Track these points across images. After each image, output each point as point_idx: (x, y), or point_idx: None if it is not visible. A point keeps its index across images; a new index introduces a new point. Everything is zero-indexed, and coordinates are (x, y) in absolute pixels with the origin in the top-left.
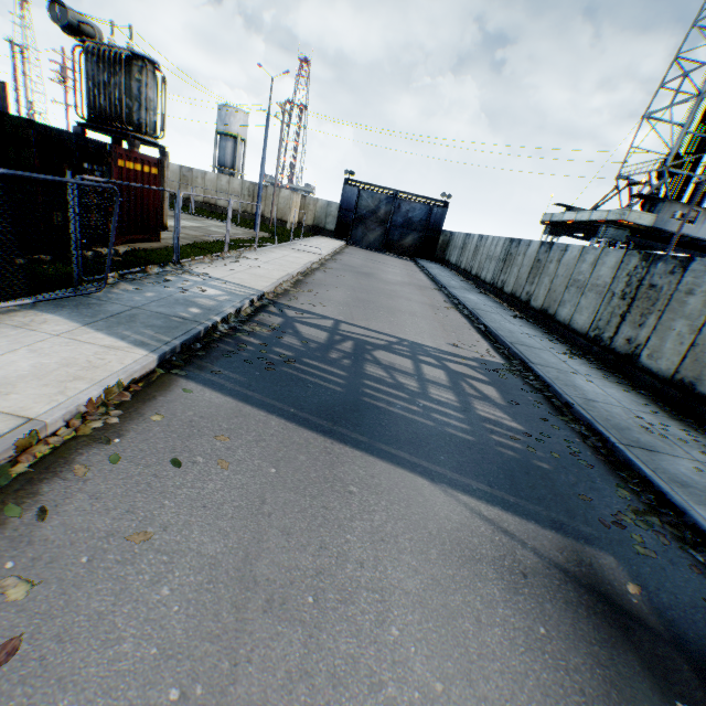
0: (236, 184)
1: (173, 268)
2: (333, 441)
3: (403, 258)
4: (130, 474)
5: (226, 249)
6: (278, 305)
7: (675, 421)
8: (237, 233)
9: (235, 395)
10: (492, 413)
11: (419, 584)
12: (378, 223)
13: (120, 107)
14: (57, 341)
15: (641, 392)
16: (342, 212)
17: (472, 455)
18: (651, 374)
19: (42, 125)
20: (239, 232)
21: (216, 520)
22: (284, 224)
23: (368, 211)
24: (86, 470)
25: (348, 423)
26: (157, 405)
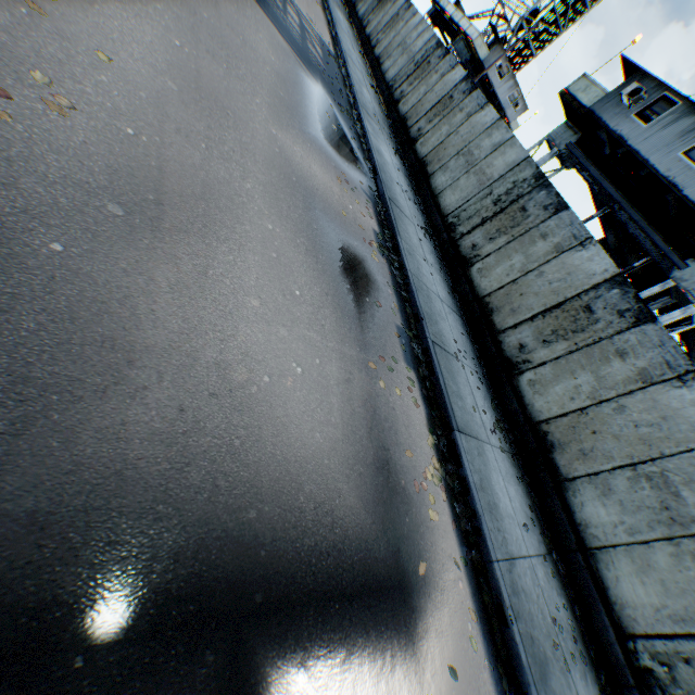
0: None
1: None
2: None
3: None
4: None
5: None
6: None
7: (390, 132)
8: None
9: None
10: (315, 54)
11: (269, 41)
12: None
13: None
14: None
15: (389, 120)
16: None
17: (299, 49)
18: (398, 114)
19: None
20: None
21: None
22: None
23: None
24: None
25: None
26: None
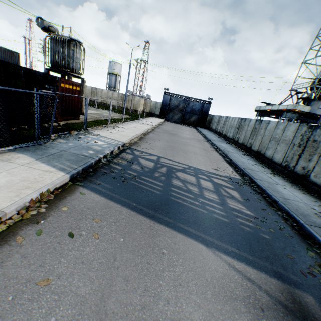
0: (116, 94)
1: (83, 132)
2: (154, 222)
3: (190, 127)
4: (46, 242)
5: (109, 123)
6: (131, 149)
7: None
8: (115, 116)
9: (106, 196)
10: (236, 205)
11: (201, 315)
12: (179, 111)
13: (65, 61)
14: (22, 168)
15: (312, 194)
16: (162, 106)
17: (227, 230)
18: (316, 185)
19: (27, 68)
20: (116, 115)
21: (88, 271)
22: (136, 112)
23: (174, 106)
24: (23, 239)
25: (162, 211)
26: (66, 201)
